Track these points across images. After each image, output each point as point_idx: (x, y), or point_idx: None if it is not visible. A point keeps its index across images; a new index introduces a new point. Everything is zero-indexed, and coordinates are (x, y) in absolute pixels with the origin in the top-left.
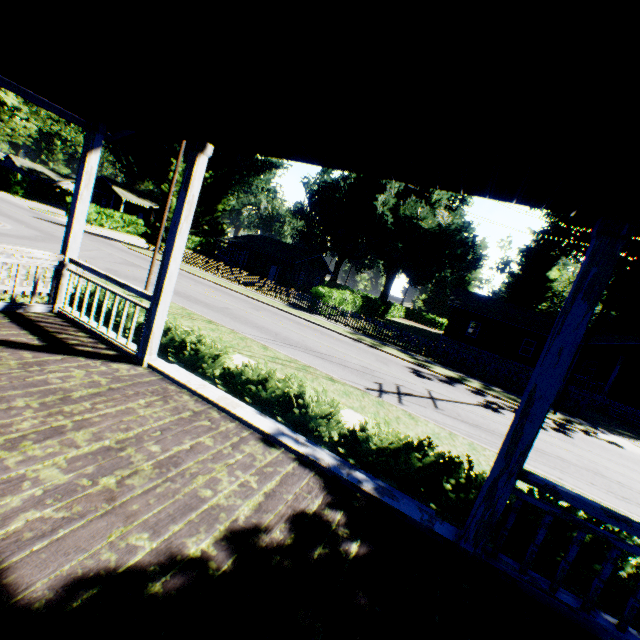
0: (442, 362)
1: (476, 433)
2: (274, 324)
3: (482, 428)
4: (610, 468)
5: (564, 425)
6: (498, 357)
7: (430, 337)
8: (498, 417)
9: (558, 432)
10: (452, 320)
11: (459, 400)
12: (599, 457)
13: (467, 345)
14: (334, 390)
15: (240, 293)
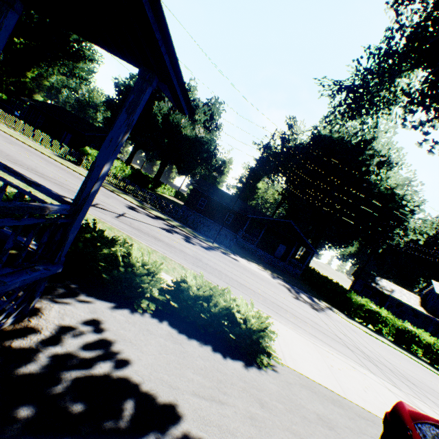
0: (164, 211)
1: (131, 230)
2: (17, 153)
3: (141, 231)
4: (212, 261)
5: (213, 248)
6: (213, 222)
7: (180, 207)
8: (166, 233)
9: (203, 248)
10: (191, 196)
11: (146, 222)
12: (213, 258)
13: (197, 213)
14: (16, 182)
15: (7, 133)
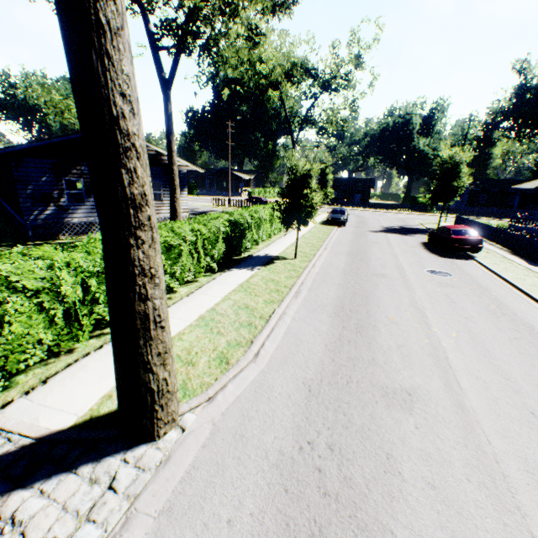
0: (500, 218)
1: None
2: None
3: None
4: None
5: None
6: (497, 209)
7: None
8: None
9: None
10: (470, 197)
11: None
12: None
13: (480, 207)
14: None
15: (405, 213)
